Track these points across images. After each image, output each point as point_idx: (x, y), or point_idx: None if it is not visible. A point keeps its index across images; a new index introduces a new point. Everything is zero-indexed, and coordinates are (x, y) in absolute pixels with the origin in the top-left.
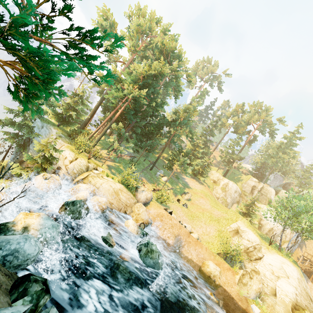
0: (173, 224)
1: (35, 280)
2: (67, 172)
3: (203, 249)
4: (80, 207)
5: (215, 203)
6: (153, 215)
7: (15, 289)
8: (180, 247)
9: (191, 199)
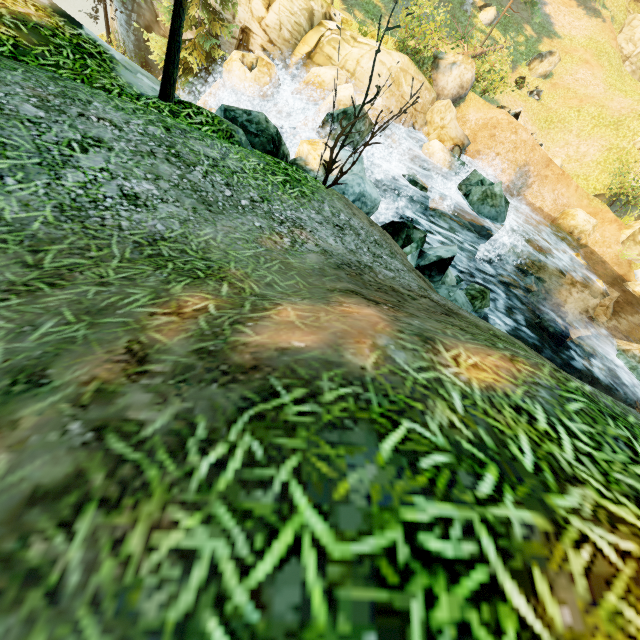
0: (518, 142)
1: (414, 227)
2: (268, 42)
3: (570, 188)
4: (360, 123)
5: (618, 77)
6: (473, 127)
7: (396, 237)
8: (523, 188)
9: (554, 72)
